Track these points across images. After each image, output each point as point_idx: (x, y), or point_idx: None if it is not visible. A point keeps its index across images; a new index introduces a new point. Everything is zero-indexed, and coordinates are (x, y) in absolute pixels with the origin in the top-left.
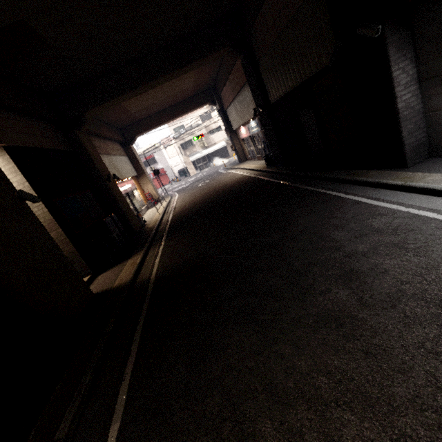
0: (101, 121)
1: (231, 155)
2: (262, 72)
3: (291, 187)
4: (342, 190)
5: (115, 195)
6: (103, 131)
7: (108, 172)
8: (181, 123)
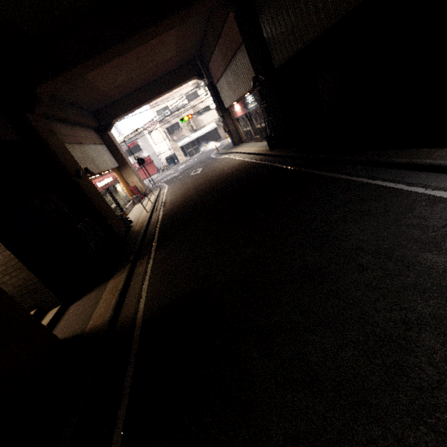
0: (67, 103)
1: (223, 137)
2: (264, 26)
3: (313, 175)
4: (399, 179)
5: (89, 194)
6: (69, 115)
7: (78, 166)
8: (165, 105)
